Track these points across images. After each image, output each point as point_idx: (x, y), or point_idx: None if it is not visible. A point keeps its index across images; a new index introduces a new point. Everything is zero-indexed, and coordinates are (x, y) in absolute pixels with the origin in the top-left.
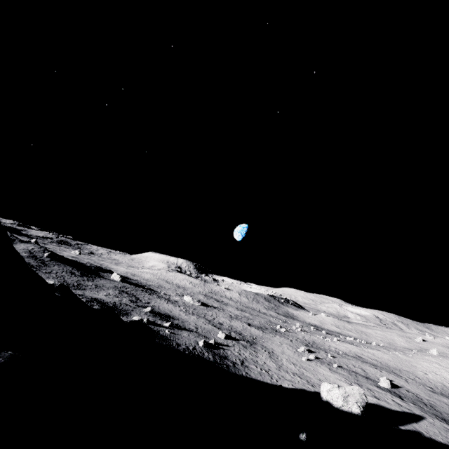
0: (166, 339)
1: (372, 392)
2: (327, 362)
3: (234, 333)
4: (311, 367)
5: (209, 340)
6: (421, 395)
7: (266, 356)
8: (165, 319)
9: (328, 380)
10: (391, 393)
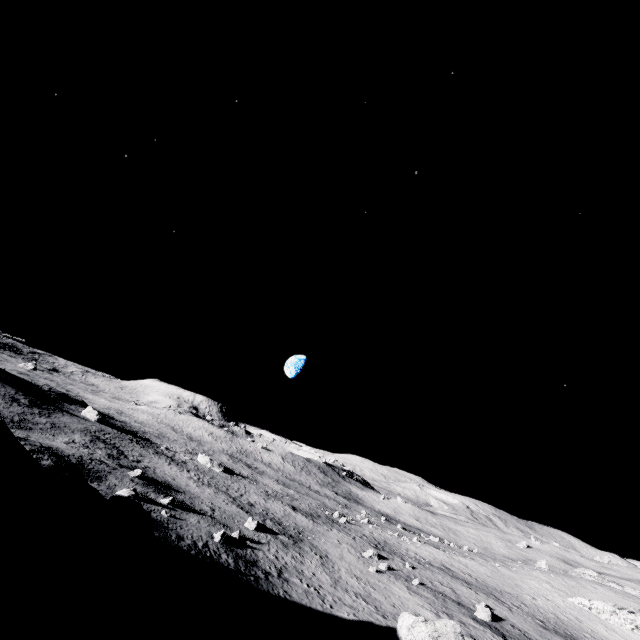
0: (161, 528)
1: (466, 628)
2: (404, 576)
3: (271, 522)
4: (382, 583)
5: (231, 532)
6: (530, 633)
7: (316, 563)
8: (163, 491)
9: (406, 607)
10: (491, 629)
